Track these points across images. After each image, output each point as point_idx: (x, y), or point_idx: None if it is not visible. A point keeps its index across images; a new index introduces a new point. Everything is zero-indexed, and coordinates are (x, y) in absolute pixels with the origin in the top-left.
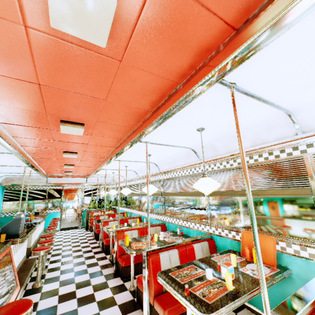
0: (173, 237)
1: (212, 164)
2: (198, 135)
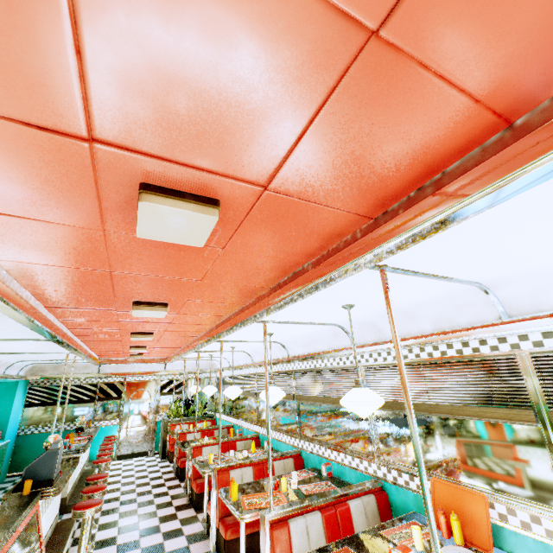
0: (316, 483)
1: (374, 352)
2: (346, 311)
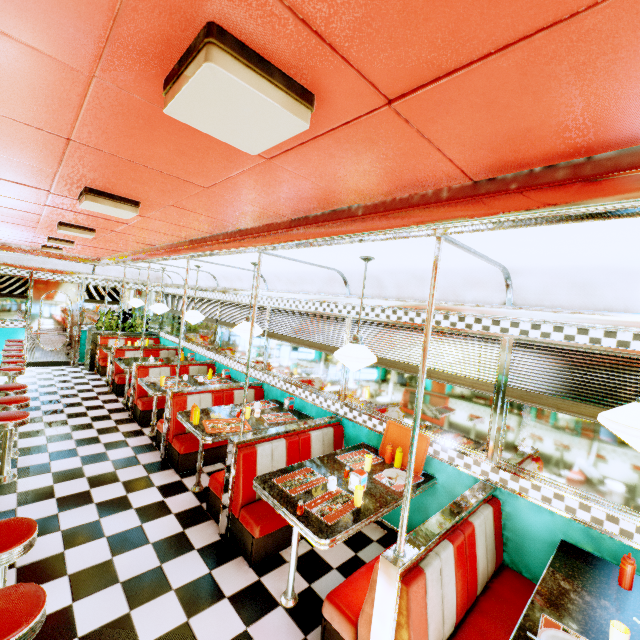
0: (278, 413)
1: (368, 307)
2: (359, 261)
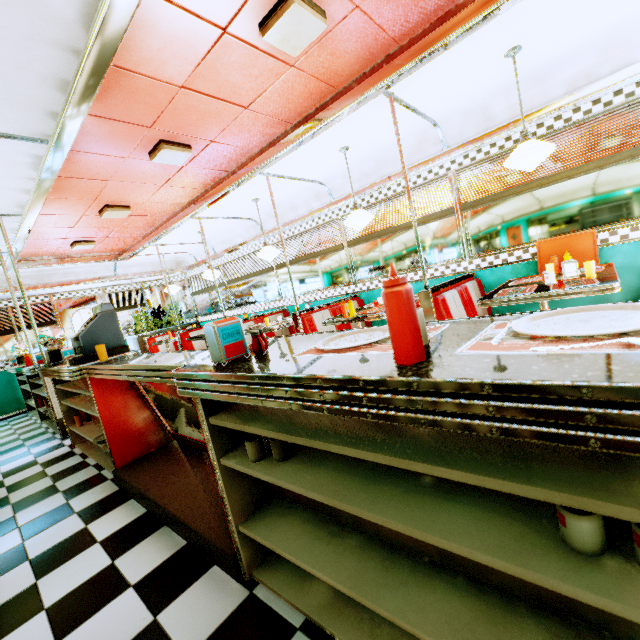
0: None
1: (472, 151)
2: (487, 75)
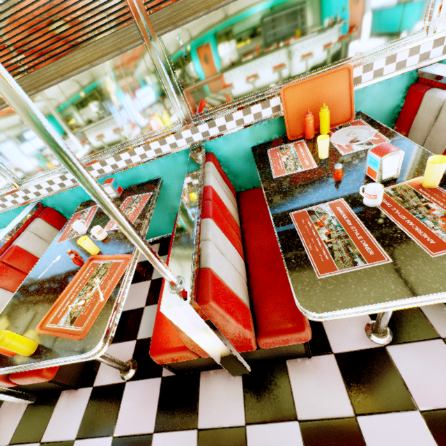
0: None
1: None
2: None
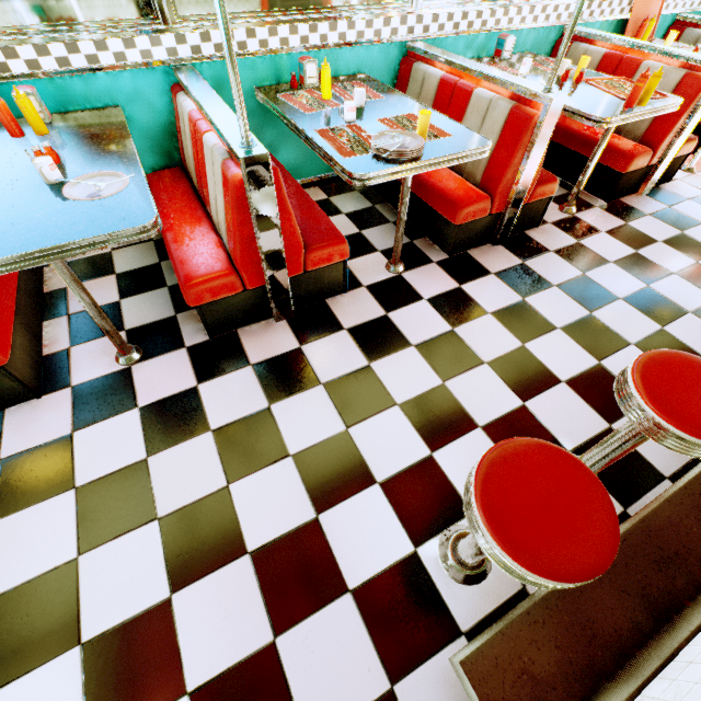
0: (533, 65)
1: None
2: None
